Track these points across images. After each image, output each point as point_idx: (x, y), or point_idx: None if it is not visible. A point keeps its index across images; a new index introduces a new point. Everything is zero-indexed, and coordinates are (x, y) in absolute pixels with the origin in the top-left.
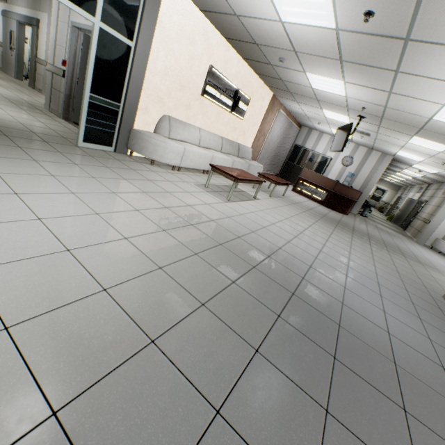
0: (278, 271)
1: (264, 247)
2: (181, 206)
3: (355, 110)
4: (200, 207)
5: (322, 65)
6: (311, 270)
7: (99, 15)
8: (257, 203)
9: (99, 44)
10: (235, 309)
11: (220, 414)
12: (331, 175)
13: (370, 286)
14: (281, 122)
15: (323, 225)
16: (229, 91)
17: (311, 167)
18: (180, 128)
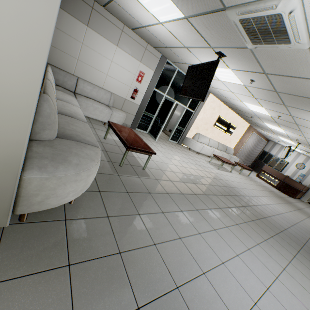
0: (233, 190)
1: (230, 185)
2: (202, 166)
3: (294, 139)
4: (208, 168)
5: (270, 122)
6: (247, 196)
7: (187, 106)
8: (231, 174)
9: (184, 113)
10: (219, 189)
11: (215, 195)
12: (287, 173)
13: (273, 211)
14: (253, 137)
15: (266, 193)
16: (225, 124)
17: (273, 165)
18: (202, 138)
